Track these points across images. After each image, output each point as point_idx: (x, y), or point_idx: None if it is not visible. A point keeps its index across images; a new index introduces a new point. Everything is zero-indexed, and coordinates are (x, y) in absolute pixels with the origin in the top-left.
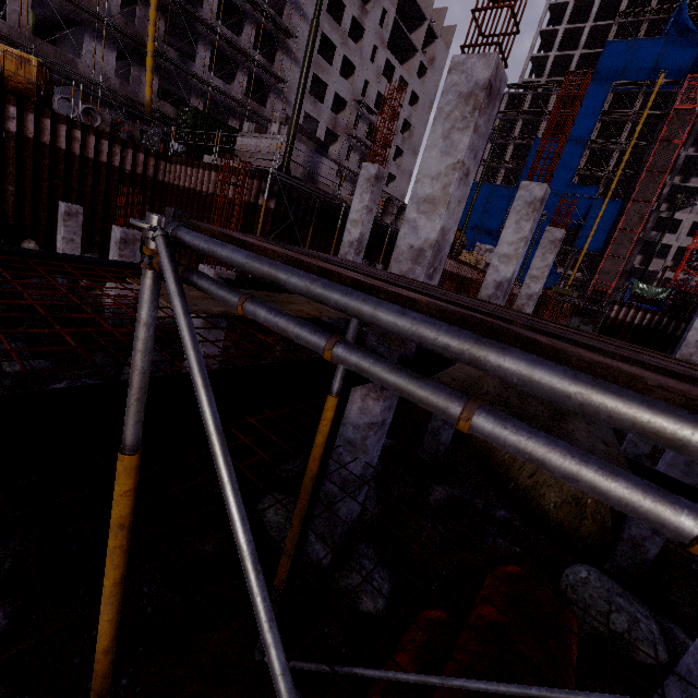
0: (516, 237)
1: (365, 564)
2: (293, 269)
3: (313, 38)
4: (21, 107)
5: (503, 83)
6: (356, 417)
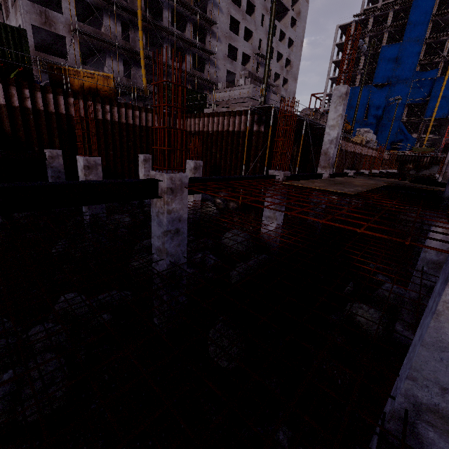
0: None
1: None
2: None
3: (274, 16)
4: (110, 105)
5: None
6: (438, 245)
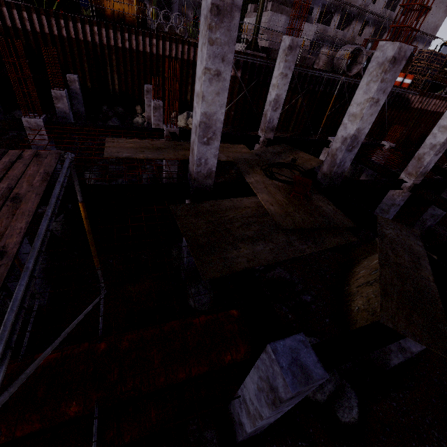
0: (364, 98)
1: (200, 287)
2: None
3: None
4: (129, 32)
5: None
6: None
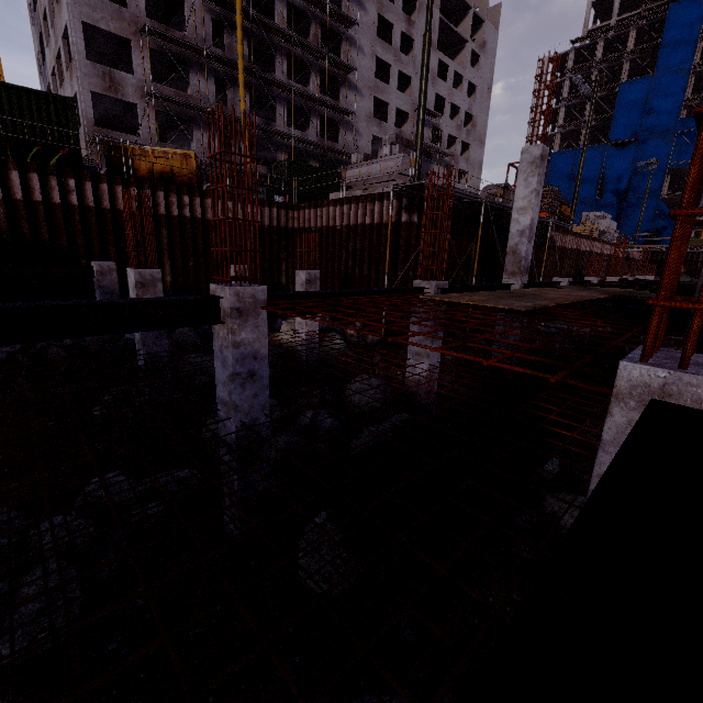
0: None
1: None
2: None
3: (428, 50)
4: (190, 195)
5: None
6: None
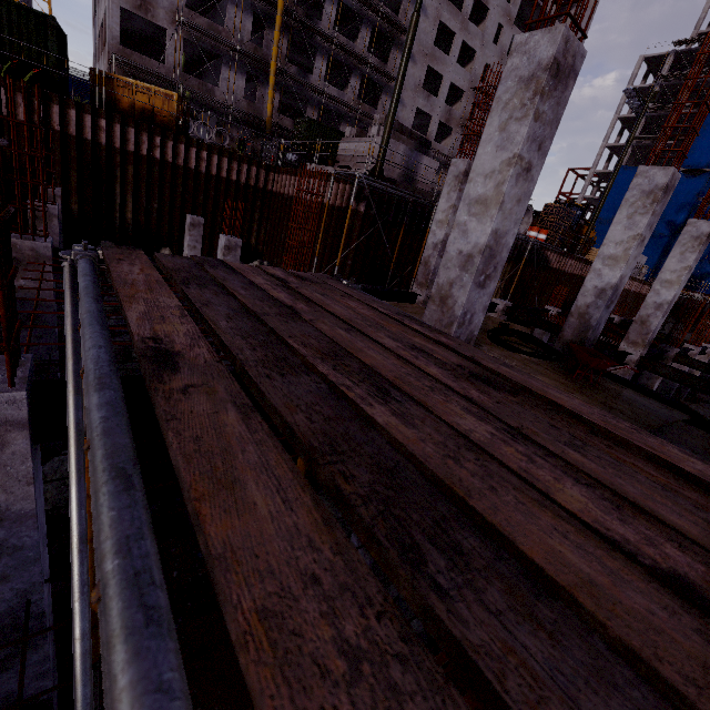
0: (627, 234)
1: None
2: (88, 302)
3: (412, 33)
4: (164, 137)
5: (578, 57)
6: None
